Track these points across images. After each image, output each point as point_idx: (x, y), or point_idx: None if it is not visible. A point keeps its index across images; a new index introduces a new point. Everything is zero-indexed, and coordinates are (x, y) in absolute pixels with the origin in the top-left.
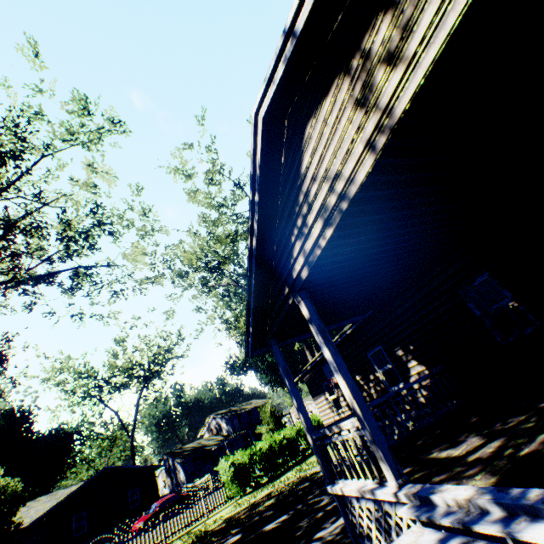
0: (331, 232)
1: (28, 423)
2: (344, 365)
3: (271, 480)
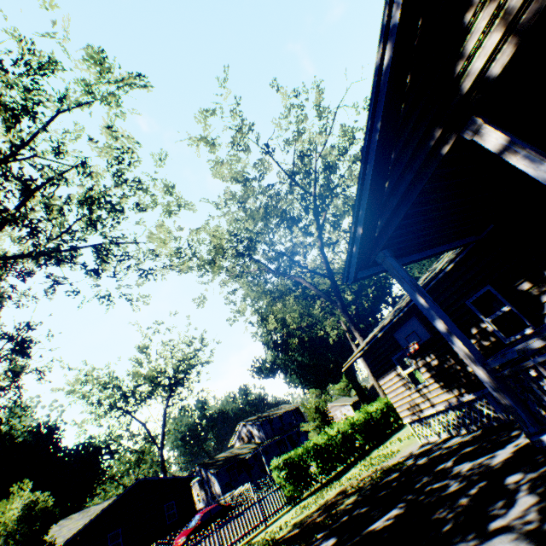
0: None
1: (55, 439)
2: None
3: (333, 480)
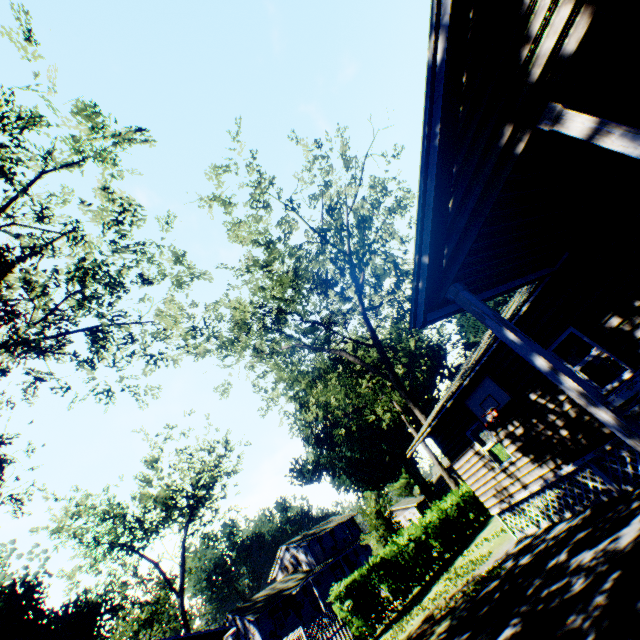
0: None
1: (36, 599)
2: None
3: (411, 605)
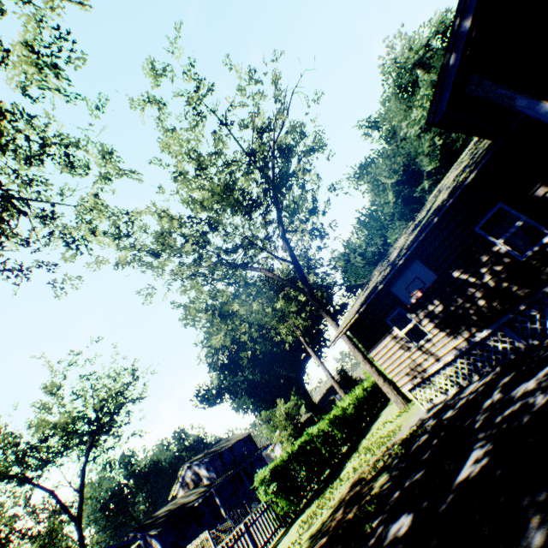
0: None
1: None
2: None
3: (328, 483)
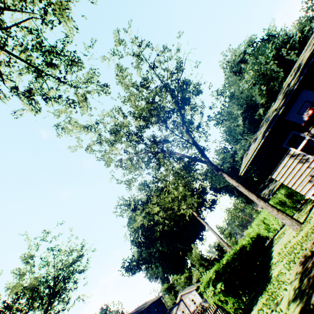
0: None
1: None
2: None
3: (261, 288)
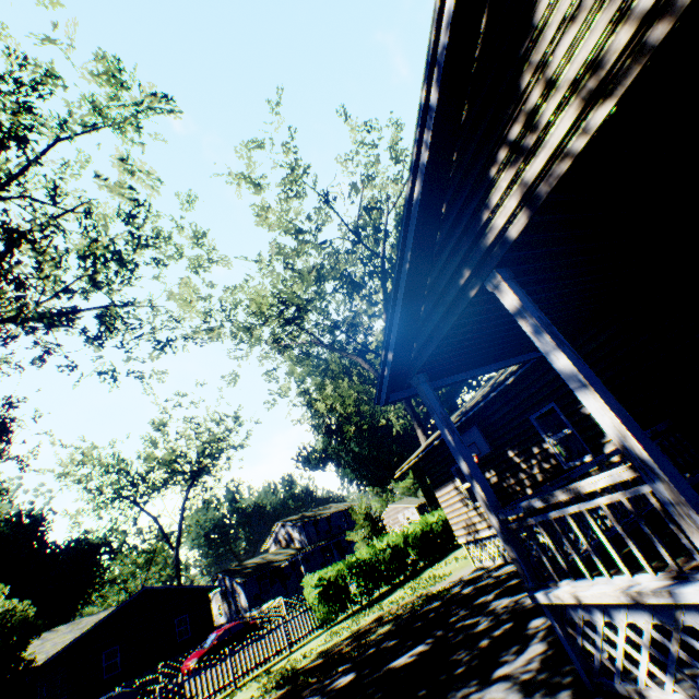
0: (610, 109)
1: (40, 532)
2: (596, 378)
3: (374, 602)
